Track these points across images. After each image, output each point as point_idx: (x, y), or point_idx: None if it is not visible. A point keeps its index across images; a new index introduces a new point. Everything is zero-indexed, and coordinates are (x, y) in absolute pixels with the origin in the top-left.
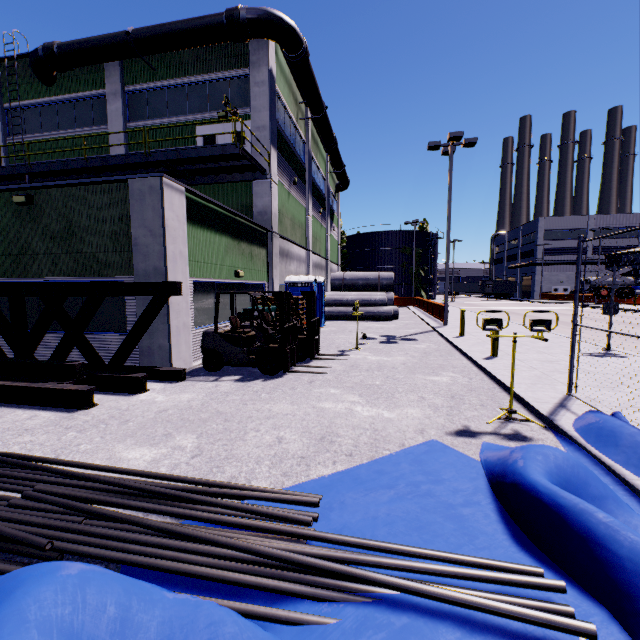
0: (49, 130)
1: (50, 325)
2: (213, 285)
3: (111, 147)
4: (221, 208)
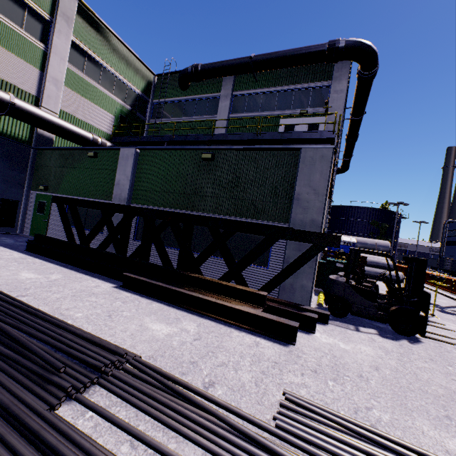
0: (176, 116)
1: (215, 251)
2: None
3: (216, 129)
4: None
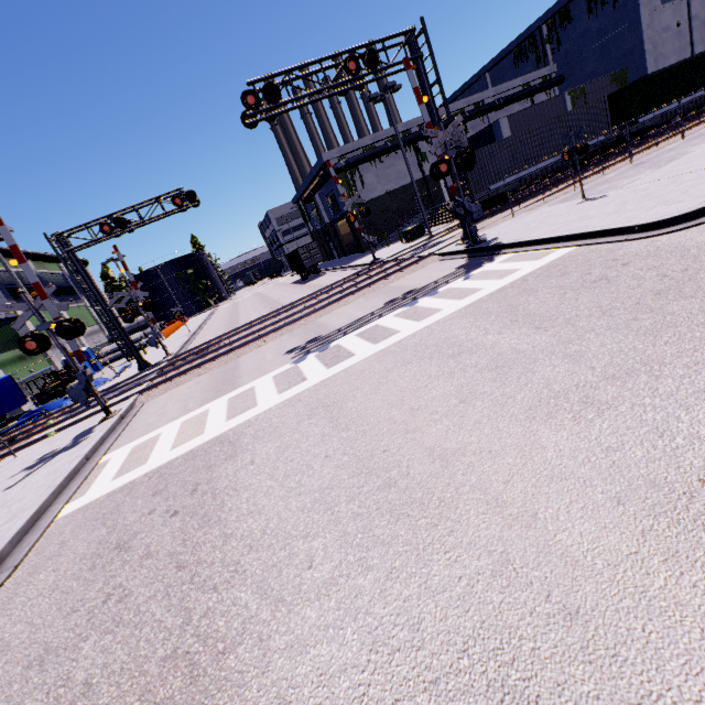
0: None
1: None
2: (23, 381)
3: None
4: (7, 352)
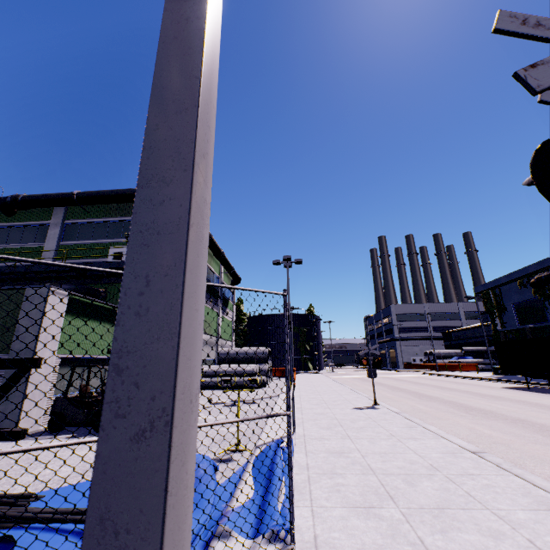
0: None
1: None
2: (83, 360)
3: (43, 256)
4: (103, 303)
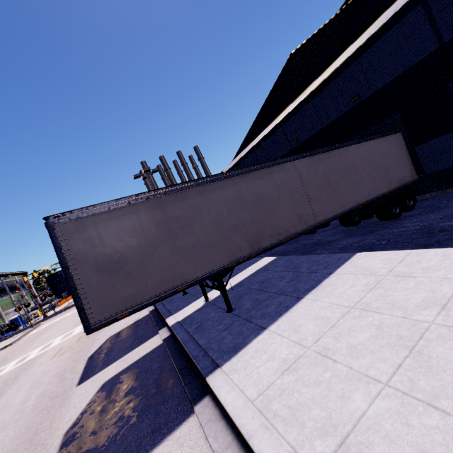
0: None
1: None
2: None
3: None
4: None
